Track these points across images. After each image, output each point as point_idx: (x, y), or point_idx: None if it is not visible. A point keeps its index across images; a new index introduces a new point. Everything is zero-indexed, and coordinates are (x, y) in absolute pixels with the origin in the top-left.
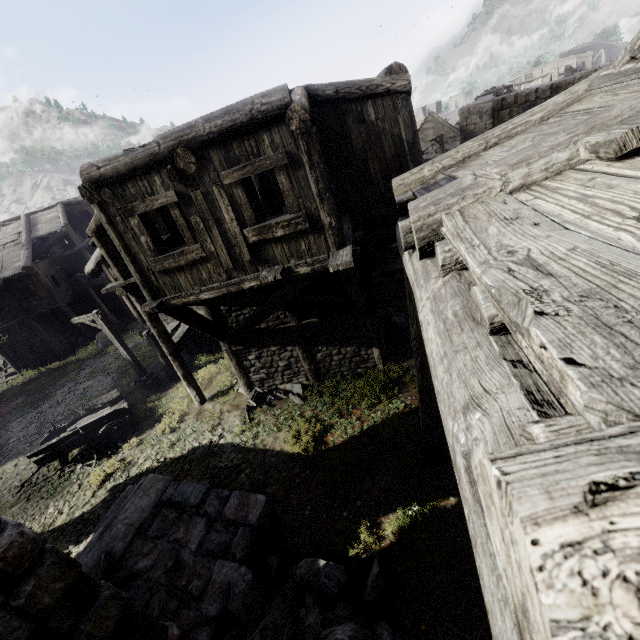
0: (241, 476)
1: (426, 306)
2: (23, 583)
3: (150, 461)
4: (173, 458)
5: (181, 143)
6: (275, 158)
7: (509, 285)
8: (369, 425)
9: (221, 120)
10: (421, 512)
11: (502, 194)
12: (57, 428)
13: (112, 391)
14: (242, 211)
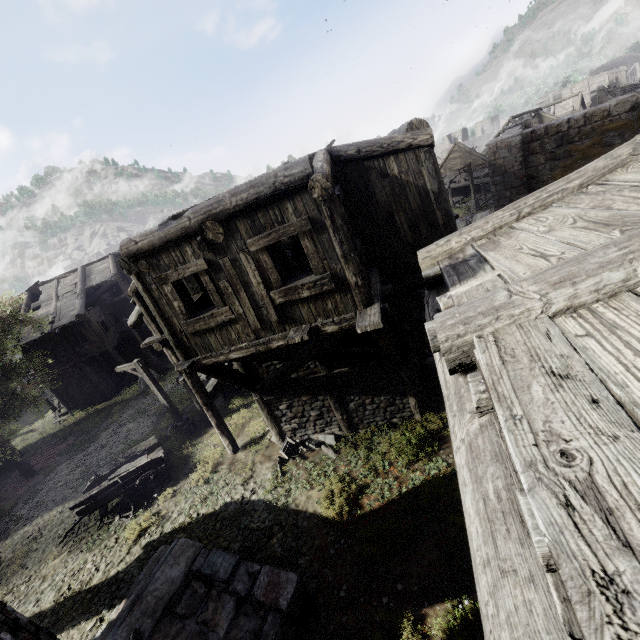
0: (273, 541)
1: (461, 452)
2: None
3: (183, 516)
4: (205, 514)
5: (210, 217)
6: (299, 224)
7: (569, 546)
8: (408, 487)
9: (246, 194)
10: (473, 607)
11: (544, 317)
12: (99, 476)
13: (150, 438)
14: (268, 274)
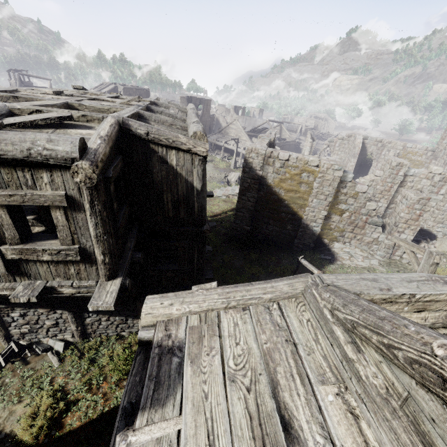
0: None
1: None
2: None
3: None
4: None
5: None
6: (52, 198)
7: None
8: (111, 405)
9: None
10: None
11: None
12: None
13: None
14: (3, 229)
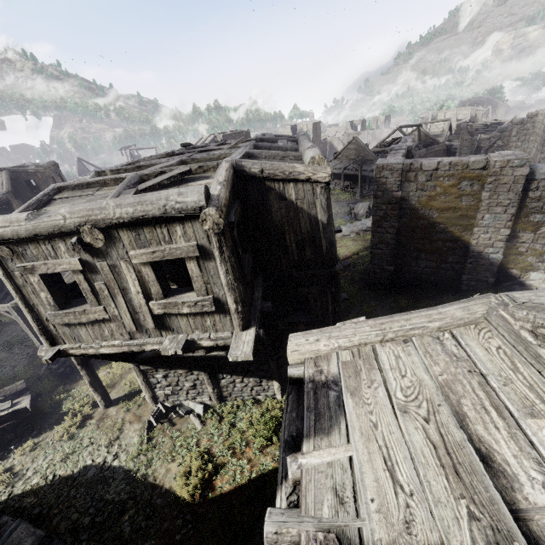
0: (124, 518)
1: None
2: None
3: (38, 476)
4: (62, 477)
5: (89, 221)
6: (186, 249)
7: None
8: (257, 472)
9: (133, 208)
10: None
11: None
12: None
13: (18, 382)
14: (149, 286)
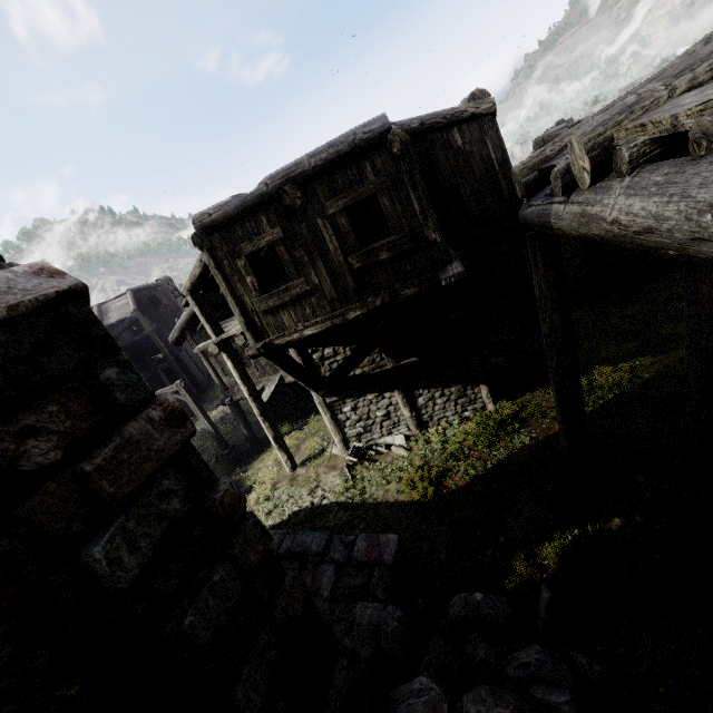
0: (355, 532)
1: (618, 201)
2: (234, 536)
3: None
4: (273, 525)
5: (288, 180)
6: (378, 182)
7: None
8: (493, 464)
9: (325, 153)
10: (583, 537)
11: (671, 99)
12: None
13: None
14: (346, 239)
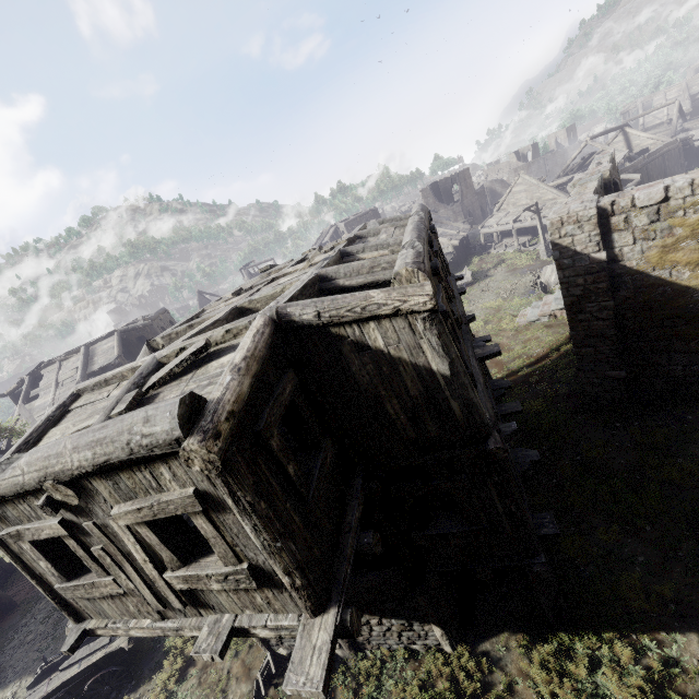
0: None
1: None
2: None
3: None
4: None
5: (48, 475)
6: (181, 502)
7: None
8: None
9: (91, 452)
10: None
11: None
12: (48, 665)
13: None
14: (157, 550)
